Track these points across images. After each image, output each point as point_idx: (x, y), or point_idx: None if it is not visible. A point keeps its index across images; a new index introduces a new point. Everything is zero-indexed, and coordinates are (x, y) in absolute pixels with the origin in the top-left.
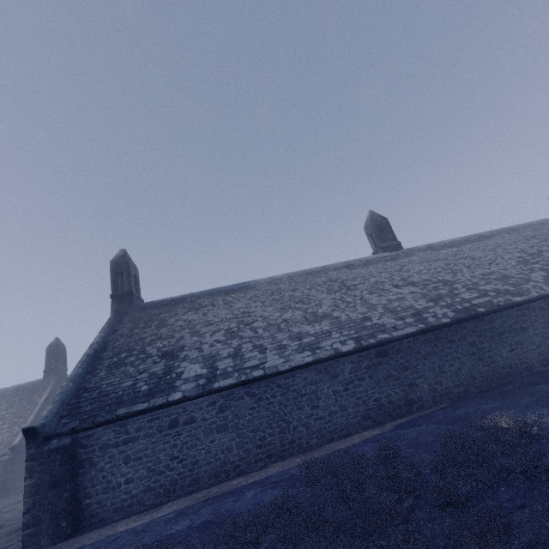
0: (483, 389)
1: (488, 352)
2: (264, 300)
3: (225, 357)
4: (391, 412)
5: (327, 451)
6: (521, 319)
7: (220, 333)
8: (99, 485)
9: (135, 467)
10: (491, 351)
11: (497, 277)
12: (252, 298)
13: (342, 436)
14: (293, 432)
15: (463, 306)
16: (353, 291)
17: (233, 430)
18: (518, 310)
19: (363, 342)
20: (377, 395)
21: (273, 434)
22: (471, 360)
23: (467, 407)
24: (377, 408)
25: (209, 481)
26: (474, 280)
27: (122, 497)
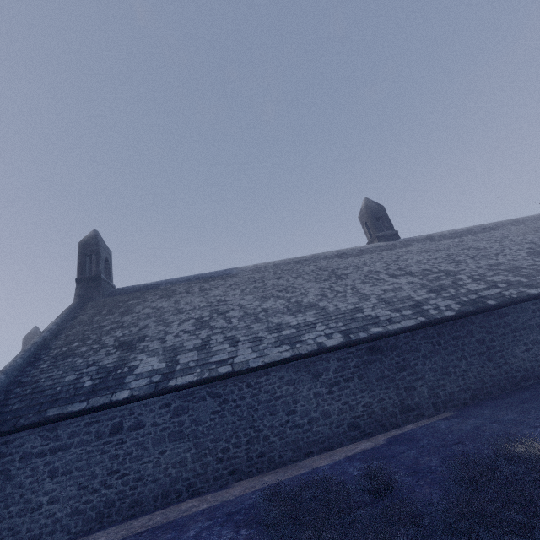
0: (494, 395)
1: (500, 352)
2: (244, 288)
3: (189, 349)
4: (384, 420)
5: (302, 469)
6: (537, 314)
7: (190, 322)
8: (15, 505)
9: (62, 483)
10: (504, 350)
11: (507, 268)
12: (232, 286)
13: (323, 449)
14: (264, 443)
15: (470, 298)
16: (344, 280)
17: (190, 438)
18: (534, 304)
19: (352, 336)
20: (368, 400)
21: (238, 445)
22: (479, 361)
23: (479, 419)
24: (367, 416)
25: (155, 503)
26: (481, 270)
27: (42, 522)
